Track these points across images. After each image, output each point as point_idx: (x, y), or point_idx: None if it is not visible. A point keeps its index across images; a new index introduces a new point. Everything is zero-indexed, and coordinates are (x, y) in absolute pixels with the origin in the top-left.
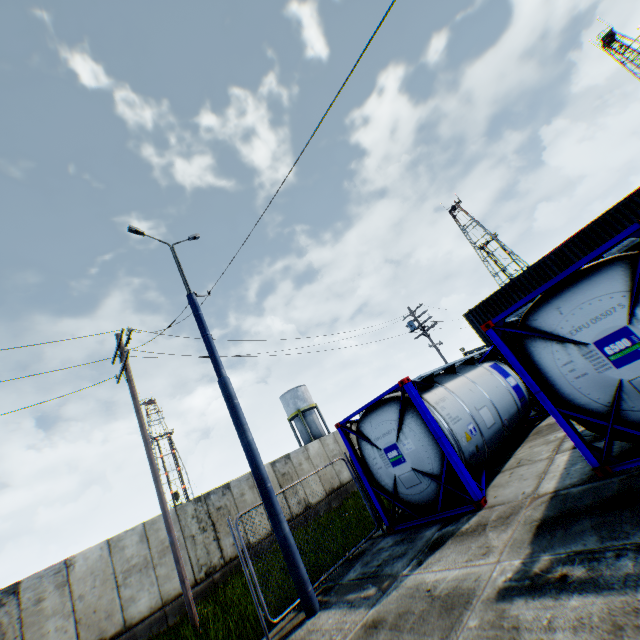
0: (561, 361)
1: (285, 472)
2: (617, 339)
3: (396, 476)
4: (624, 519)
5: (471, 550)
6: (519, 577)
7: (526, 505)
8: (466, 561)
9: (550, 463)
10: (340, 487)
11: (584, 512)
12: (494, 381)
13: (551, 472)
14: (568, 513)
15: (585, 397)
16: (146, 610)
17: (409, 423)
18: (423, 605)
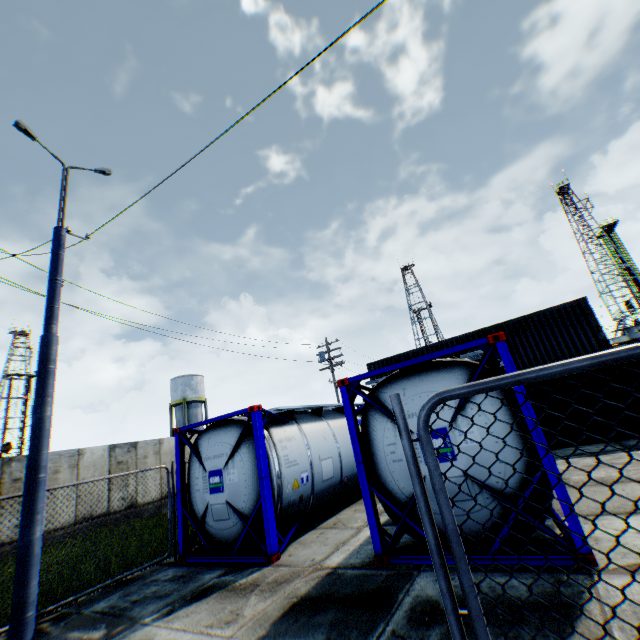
0: (389, 440)
1: (123, 461)
2: (436, 437)
3: (209, 504)
4: (360, 622)
5: (222, 613)
6: None
7: (304, 574)
8: (207, 625)
9: (356, 534)
10: None
11: (338, 601)
12: None
13: (349, 544)
14: (326, 597)
15: (395, 482)
16: None
17: (243, 452)
18: None
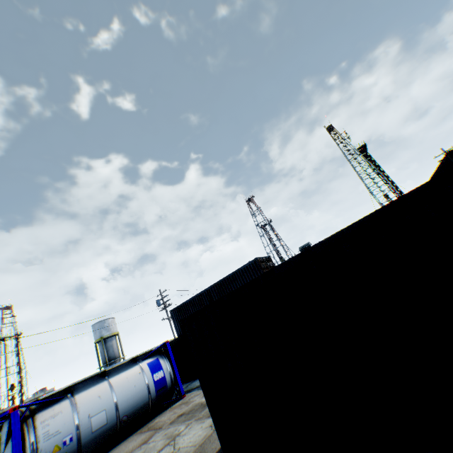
0: None
1: None
2: None
3: None
4: None
5: None
6: None
7: None
8: None
9: None
10: None
11: None
12: None
13: None
14: None
15: None
16: None
17: None
18: None
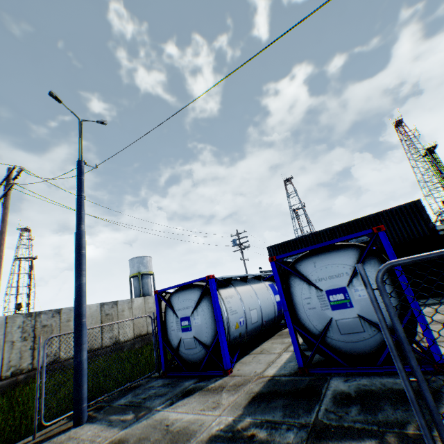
0: (305, 296)
1: (109, 313)
2: (339, 293)
3: (182, 338)
4: (302, 405)
5: (207, 403)
6: (227, 429)
7: (253, 380)
8: (201, 410)
9: (279, 356)
10: (146, 334)
11: (283, 394)
12: (267, 295)
13: (277, 363)
14: (274, 392)
15: (310, 322)
16: None
17: (203, 305)
18: (158, 435)
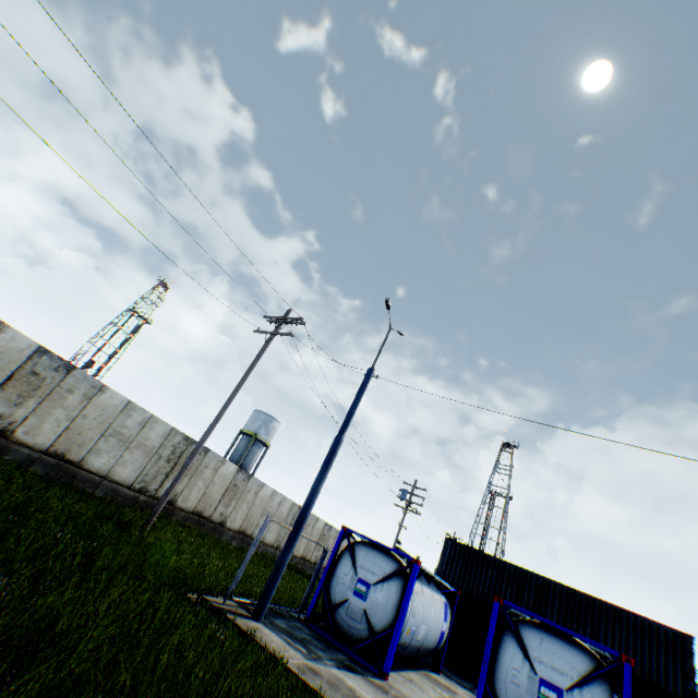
0: (514, 664)
1: (238, 485)
2: (553, 689)
3: (348, 600)
4: None
5: (378, 694)
6: None
7: None
8: (376, 696)
9: None
10: (249, 536)
11: None
12: (440, 614)
13: None
14: None
15: (506, 695)
16: (96, 468)
17: (392, 584)
18: (348, 691)
